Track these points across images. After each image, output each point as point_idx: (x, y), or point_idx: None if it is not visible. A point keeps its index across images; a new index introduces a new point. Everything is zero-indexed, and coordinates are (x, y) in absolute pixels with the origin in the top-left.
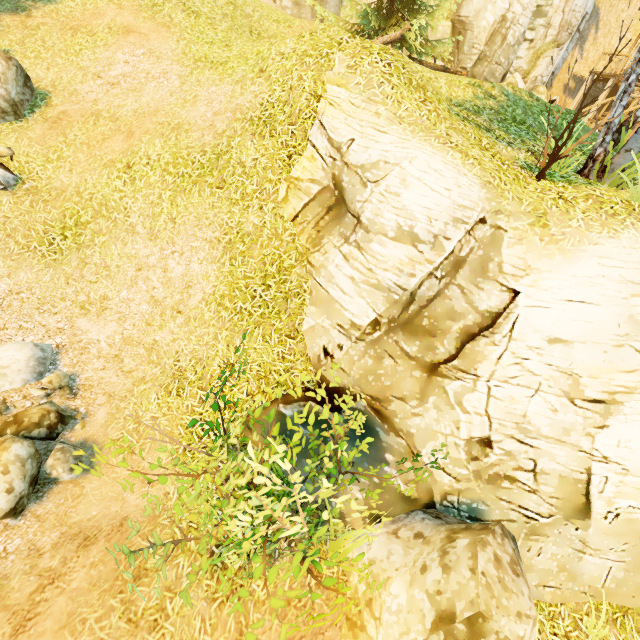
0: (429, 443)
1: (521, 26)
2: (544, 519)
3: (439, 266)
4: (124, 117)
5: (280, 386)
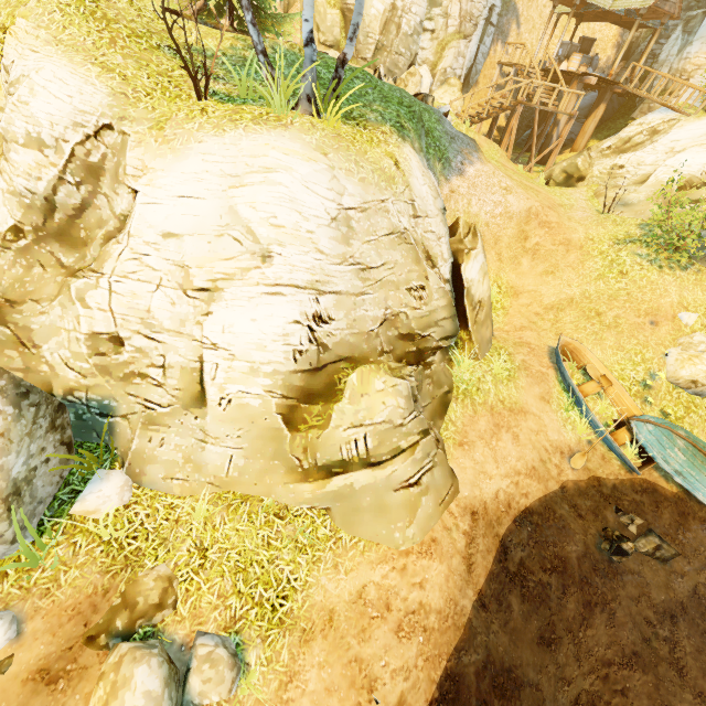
0: (53, 339)
1: (416, 15)
2: (163, 409)
3: (66, 170)
4: None
5: None
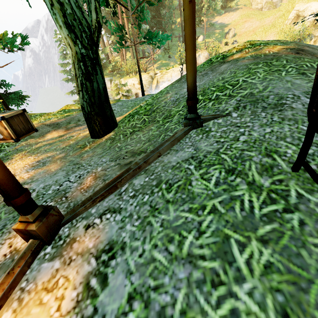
0: None
1: None
2: None
3: None
4: (251, 30)
5: None
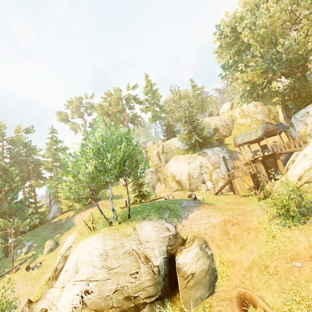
0: None
1: (197, 172)
2: None
3: (61, 259)
4: None
5: None
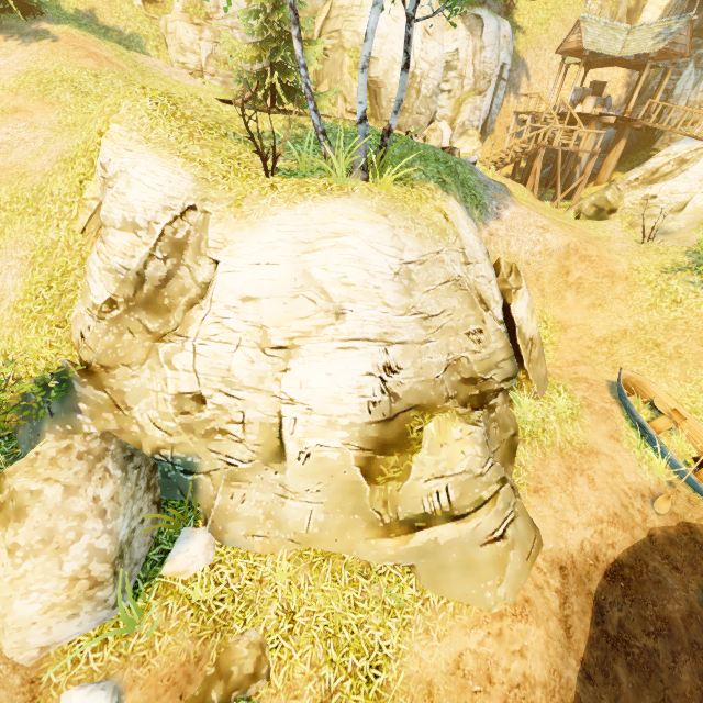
0: (143, 400)
1: (433, 80)
2: (244, 465)
3: (156, 247)
4: None
5: (47, 371)
